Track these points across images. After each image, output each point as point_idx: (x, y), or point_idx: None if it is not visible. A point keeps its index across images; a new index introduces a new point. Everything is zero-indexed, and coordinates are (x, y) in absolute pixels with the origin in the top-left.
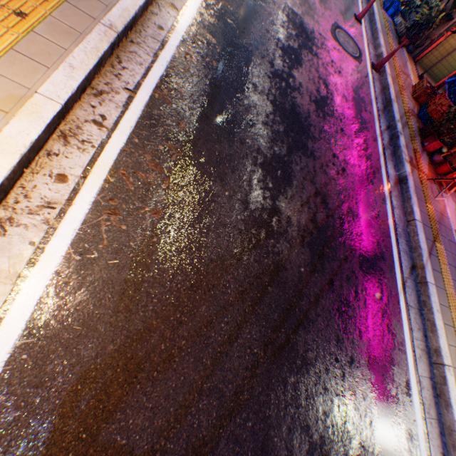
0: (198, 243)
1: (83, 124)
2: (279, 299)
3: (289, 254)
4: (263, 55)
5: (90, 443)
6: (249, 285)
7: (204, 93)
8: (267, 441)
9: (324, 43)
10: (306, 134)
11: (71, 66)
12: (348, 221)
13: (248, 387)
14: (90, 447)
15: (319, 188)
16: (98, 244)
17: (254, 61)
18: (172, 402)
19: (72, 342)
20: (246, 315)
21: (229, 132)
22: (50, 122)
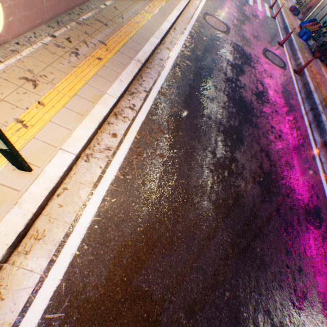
0: (186, 175)
1: (124, 109)
2: (240, 216)
3: (245, 187)
4: (219, 69)
5: (128, 284)
6: (218, 204)
7: (185, 92)
8: (238, 314)
9: (258, 60)
10: (250, 113)
11: (121, 80)
12: (287, 169)
13: (222, 272)
14: (128, 286)
15: (263, 147)
16: (132, 170)
17: (214, 73)
18: (174, 270)
19: (119, 223)
20: (218, 223)
21: (201, 112)
22: (111, 107)
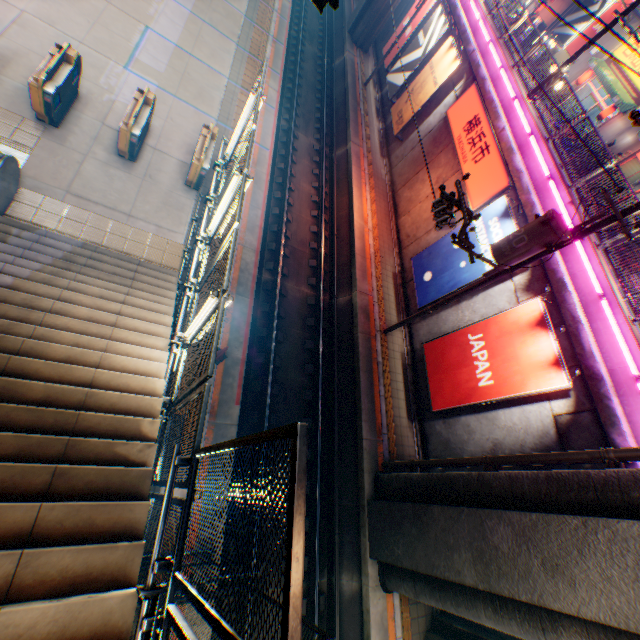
0: None
1: None
2: None
3: None
4: None
5: None
6: None
7: None
8: None
9: None
10: None
11: None
12: None
13: None
14: None
15: None
16: None
17: None
18: None
19: None
20: None
21: None
22: None
